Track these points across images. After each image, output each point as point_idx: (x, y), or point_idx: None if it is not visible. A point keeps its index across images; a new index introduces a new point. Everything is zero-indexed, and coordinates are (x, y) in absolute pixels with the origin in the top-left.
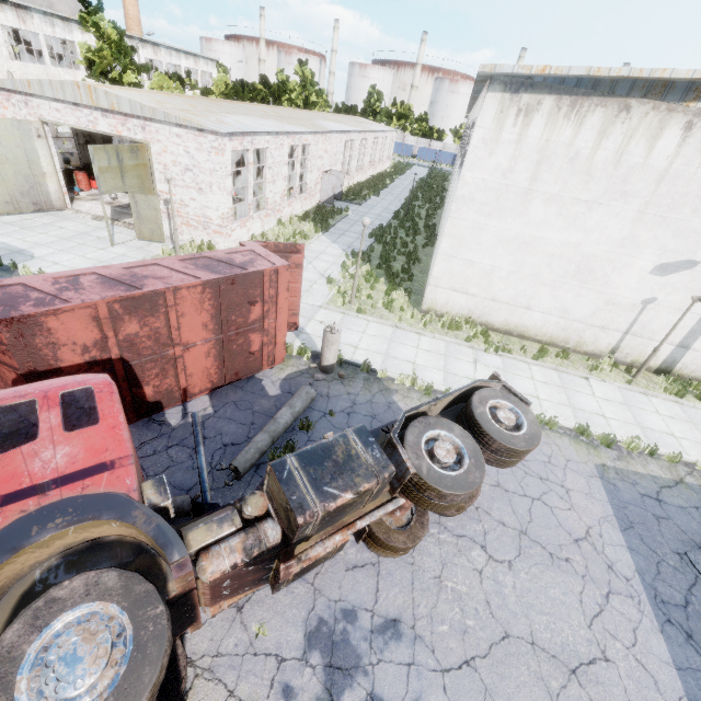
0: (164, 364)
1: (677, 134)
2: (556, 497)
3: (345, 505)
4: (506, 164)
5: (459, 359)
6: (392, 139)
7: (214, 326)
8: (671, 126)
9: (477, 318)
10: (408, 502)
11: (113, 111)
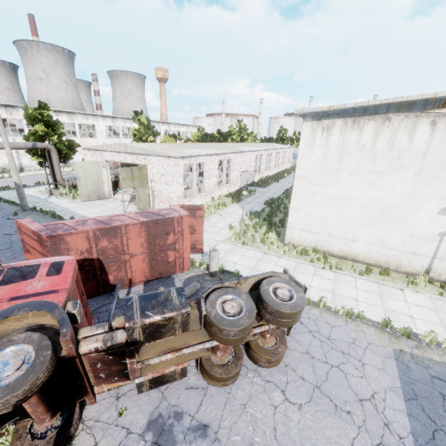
0: (120, 264)
1: (427, 128)
2: (352, 367)
3: (158, 324)
4: (321, 156)
5: (303, 273)
6: (291, 152)
7: (147, 246)
8: (421, 124)
9: (321, 248)
10: (220, 343)
11: (133, 153)
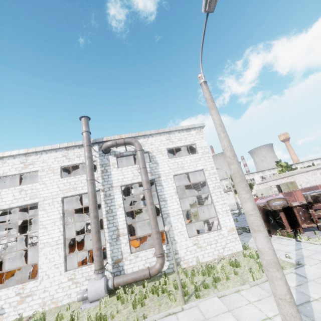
0: None
1: None
2: None
3: (315, 196)
4: None
5: None
6: None
7: None
8: None
9: None
10: None
11: (284, 177)
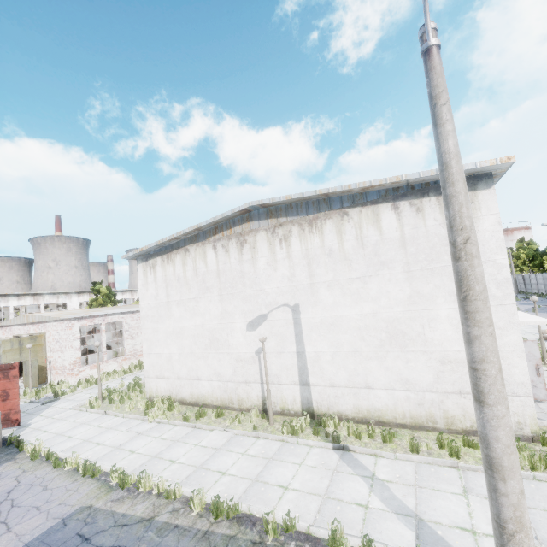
0: None
1: (212, 252)
2: None
3: None
4: (155, 293)
5: (116, 430)
6: None
7: None
8: (208, 250)
9: (176, 396)
10: None
11: (36, 322)
